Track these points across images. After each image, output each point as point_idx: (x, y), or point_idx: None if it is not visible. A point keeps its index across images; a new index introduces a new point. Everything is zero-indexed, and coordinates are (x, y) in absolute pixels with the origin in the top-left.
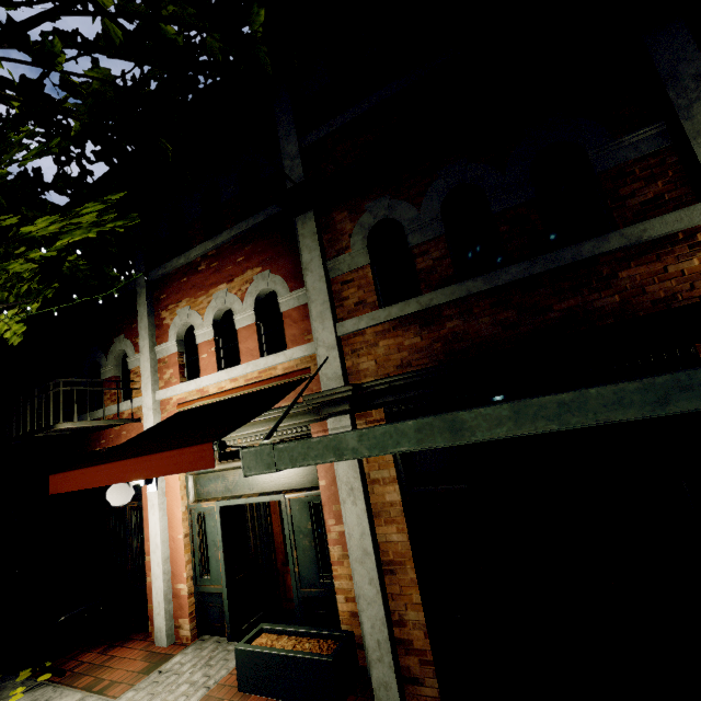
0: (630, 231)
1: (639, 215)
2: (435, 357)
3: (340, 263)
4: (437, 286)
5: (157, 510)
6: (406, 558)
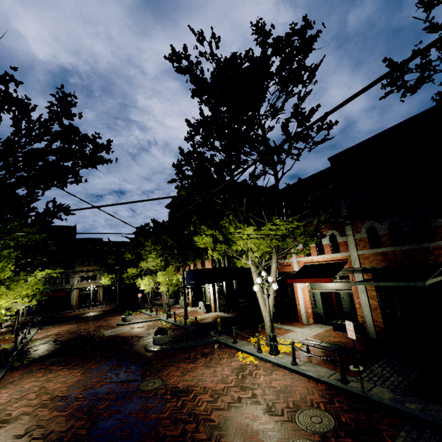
0: (436, 243)
1: (440, 238)
2: (385, 263)
3: (358, 235)
4: (386, 246)
5: (300, 290)
6: (377, 307)
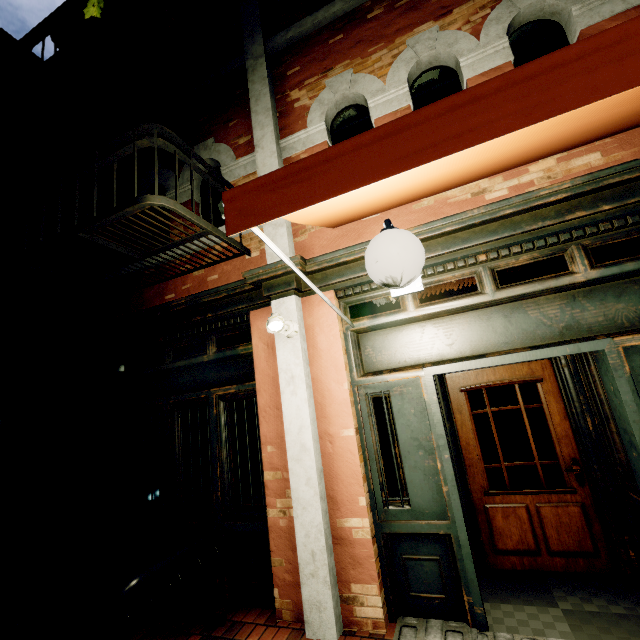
0: None
1: None
2: None
3: None
4: None
5: (301, 386)
6: None
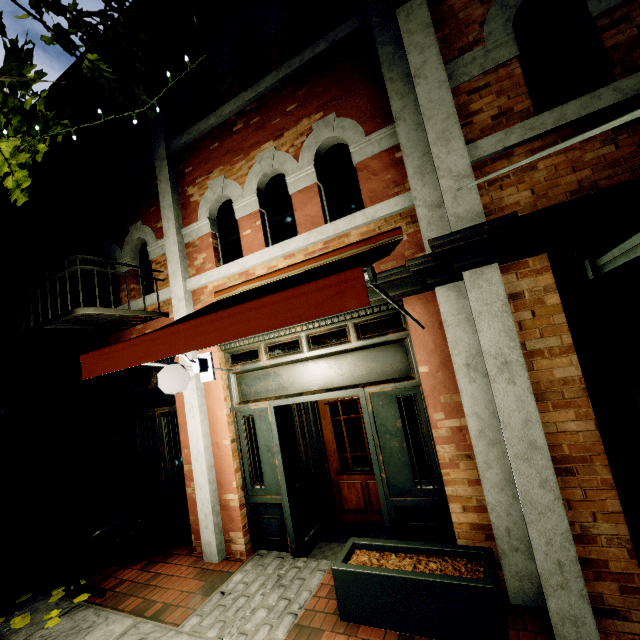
0: None
1: None
2: None
3: (465, 64)
4: None
5: (197, 413)
6: (594, 452)
